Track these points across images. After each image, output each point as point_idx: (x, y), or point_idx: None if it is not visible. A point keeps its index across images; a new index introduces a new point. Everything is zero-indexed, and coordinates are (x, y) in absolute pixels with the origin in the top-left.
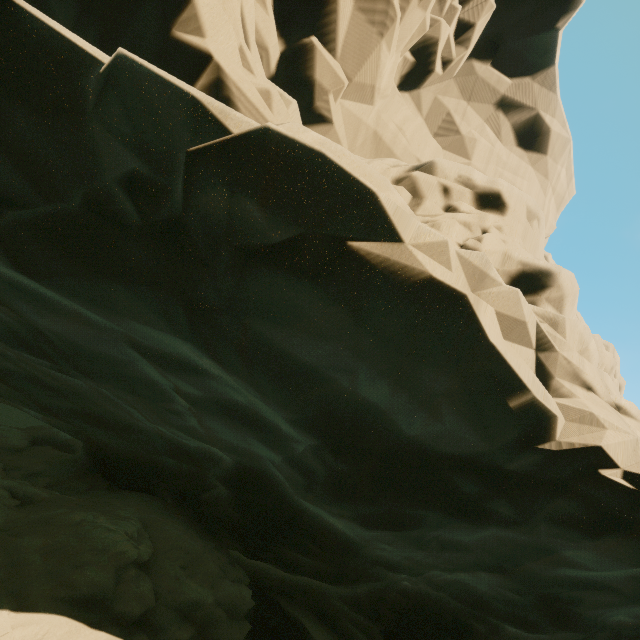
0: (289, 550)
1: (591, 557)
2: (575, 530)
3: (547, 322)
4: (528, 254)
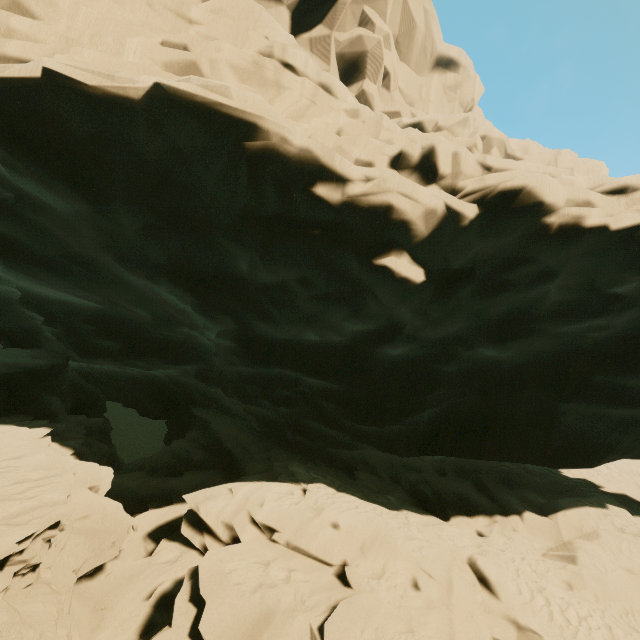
0: (97, 341)
1: (64, 195)
2: (14, 173)
3: None
4: None
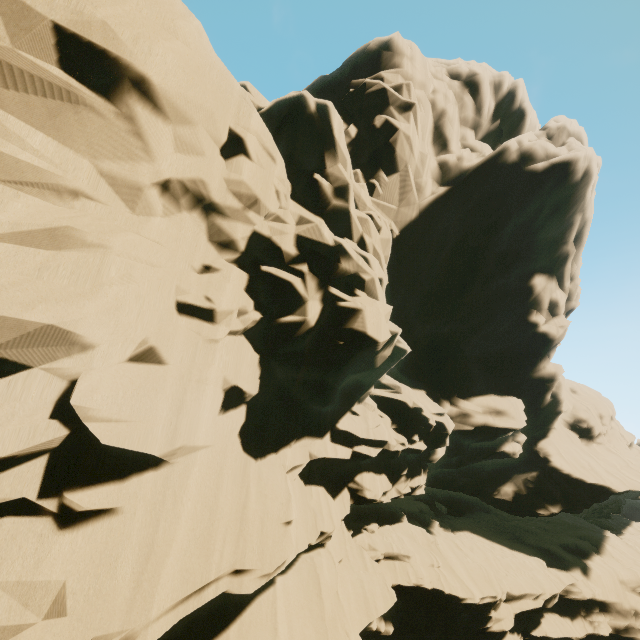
0: None
1: None
2: None
3: (639, 453)
4: (628, 434)
